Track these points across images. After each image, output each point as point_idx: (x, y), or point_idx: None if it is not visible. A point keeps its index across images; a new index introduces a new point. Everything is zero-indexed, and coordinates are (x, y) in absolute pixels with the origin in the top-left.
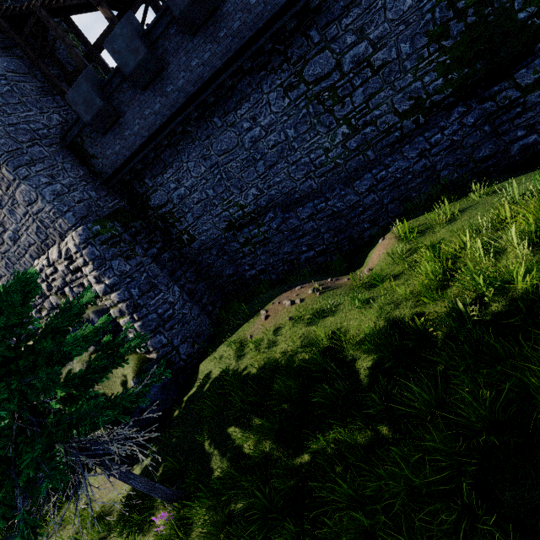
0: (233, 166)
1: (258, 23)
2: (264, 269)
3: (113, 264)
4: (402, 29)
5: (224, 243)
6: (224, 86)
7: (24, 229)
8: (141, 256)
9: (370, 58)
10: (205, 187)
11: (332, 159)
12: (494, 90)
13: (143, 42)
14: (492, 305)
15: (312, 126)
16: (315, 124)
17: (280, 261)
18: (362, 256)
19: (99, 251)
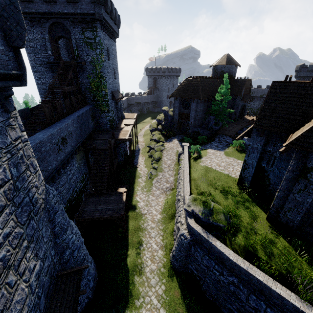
0: None
1: None
2: None
3: None
4: None
5: None
6: None
7: None
8: None
9: None
10: None
11: None
12: None
13: None
14: None
15: None
16: None
17: None
18: None
19: None
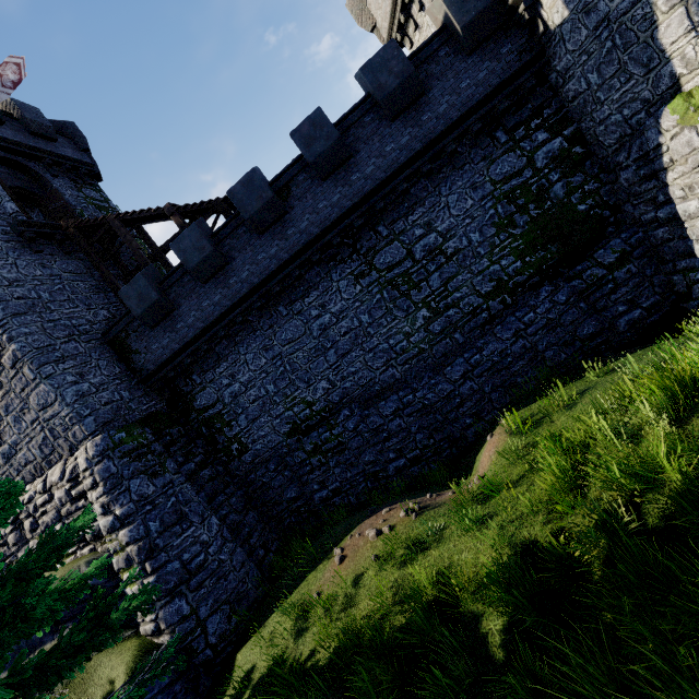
0: (299, 356)
1: (326, 222)
2: (339, 488)
3: (132, 484)
4: (469, 222)
5: (285, 453)
6: (291, 276)
7: (27, 440)
8: (172, 473)
9: (442, 247)
10: (265, 382)
11: (415, 343)
12: (578, 269)
13: (211, 241)
14: (648, 506)
15: (388, 311)
16: (392, 308)
17: (361, 475)
18: (469, 460)
19: (116, 467)
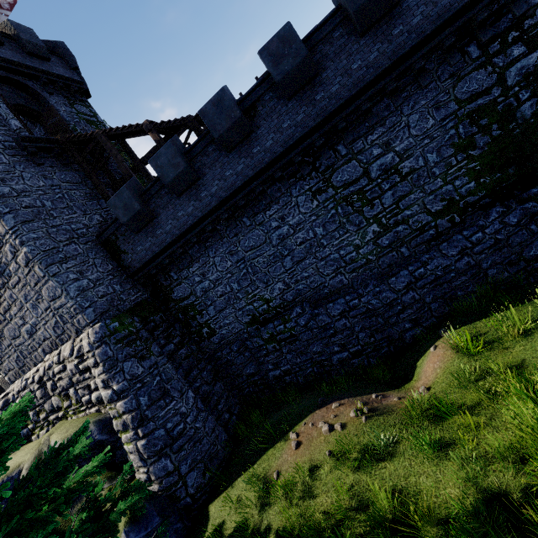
0: (259, 261)
1: (289, 141)
2: (290, 369)
3: (125, 366)
4: (427, 142)
5: (245, 338)
6: (255, 191)
7: (43, 323)
8: (156, 356)
9: (398, 166)
10: (230, 281)
11: (363, 255)
12: (533, 192)
13: (184, 158)
14: None
15: (341, 225)
16: (345, 223)
17: (308, 362)
18: (408, 363)
19: (112, 351)
